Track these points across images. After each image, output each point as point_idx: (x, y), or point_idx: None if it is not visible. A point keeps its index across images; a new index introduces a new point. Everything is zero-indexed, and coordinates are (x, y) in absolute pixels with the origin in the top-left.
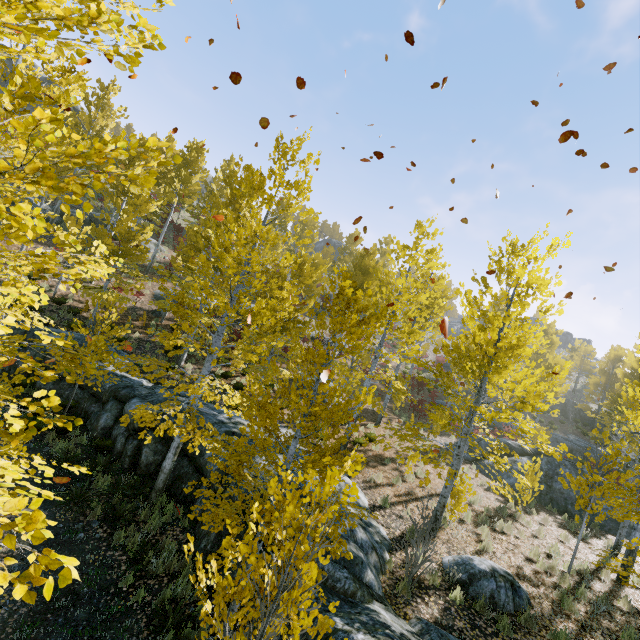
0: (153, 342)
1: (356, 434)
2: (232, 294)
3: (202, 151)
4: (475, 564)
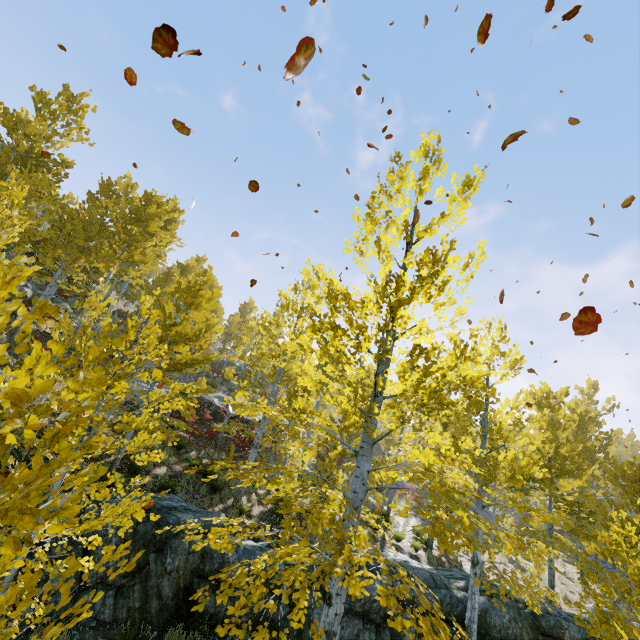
0: (181, 475)
1: (405, 531)
2: (484, 448)
3: (181, 213)
4: (605, 609)
